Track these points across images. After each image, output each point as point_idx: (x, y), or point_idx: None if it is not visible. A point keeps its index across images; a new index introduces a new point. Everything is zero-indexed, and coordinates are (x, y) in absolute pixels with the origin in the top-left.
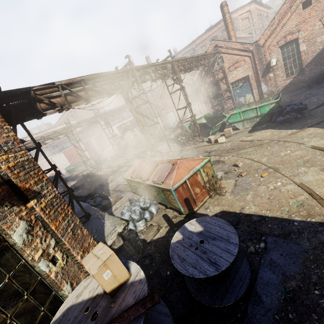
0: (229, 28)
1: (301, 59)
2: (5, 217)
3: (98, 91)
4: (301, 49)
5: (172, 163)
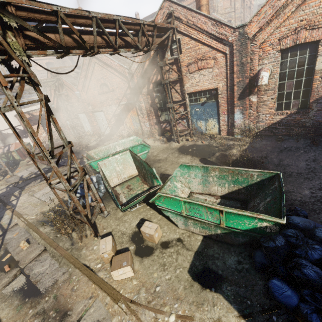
0: None
1: (312, 86)
2: None
3: None
4: (318, 66)
5: None
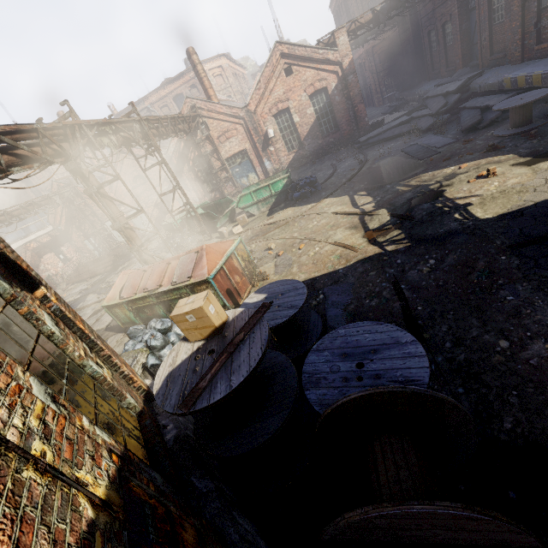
0: (205, 85)
1: (298, 131)
2: (24, 299)
3: (23, 156)
4: (295, 120)
5: (195, 251)
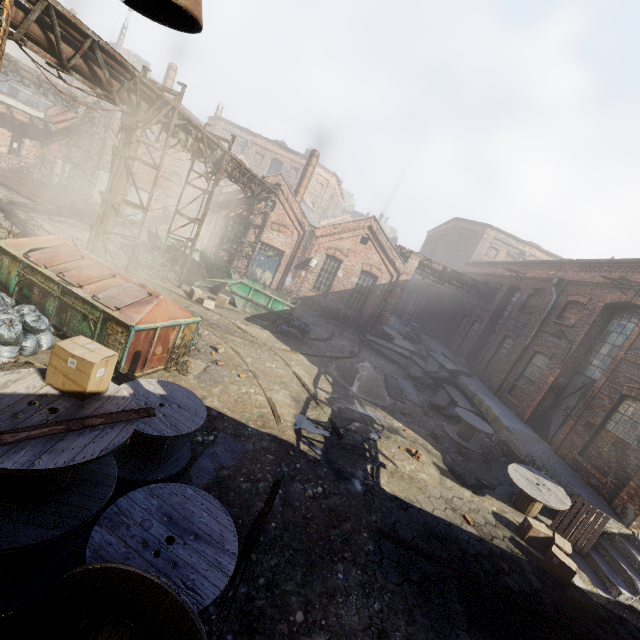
0: (303, 182)
1: (333, 283)
2: None
3: (97, 75)
4: (338, 274)
5: (150, 292)
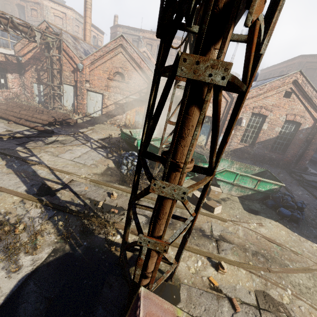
0: None
1: (259, 135)
2: None
3: None
4: (263, 127)
5: None
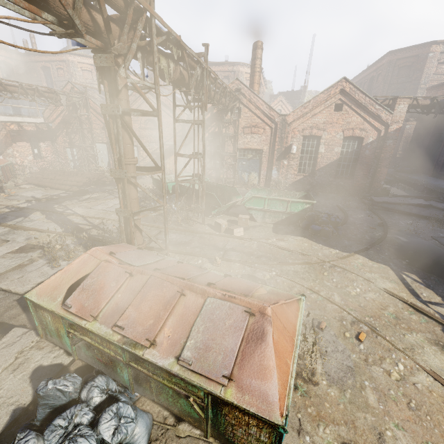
0: (255, 78)
1: (317, 161)
2: None
3: None
4: (320, 150)
5: (246, 307)
